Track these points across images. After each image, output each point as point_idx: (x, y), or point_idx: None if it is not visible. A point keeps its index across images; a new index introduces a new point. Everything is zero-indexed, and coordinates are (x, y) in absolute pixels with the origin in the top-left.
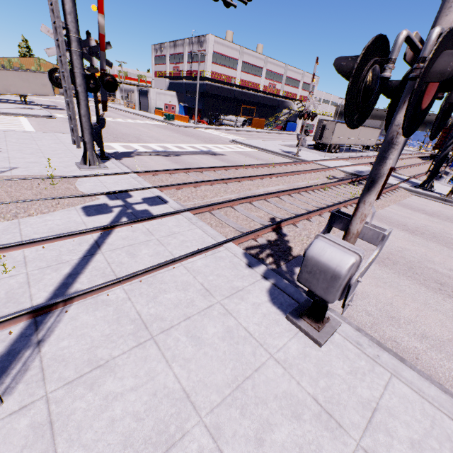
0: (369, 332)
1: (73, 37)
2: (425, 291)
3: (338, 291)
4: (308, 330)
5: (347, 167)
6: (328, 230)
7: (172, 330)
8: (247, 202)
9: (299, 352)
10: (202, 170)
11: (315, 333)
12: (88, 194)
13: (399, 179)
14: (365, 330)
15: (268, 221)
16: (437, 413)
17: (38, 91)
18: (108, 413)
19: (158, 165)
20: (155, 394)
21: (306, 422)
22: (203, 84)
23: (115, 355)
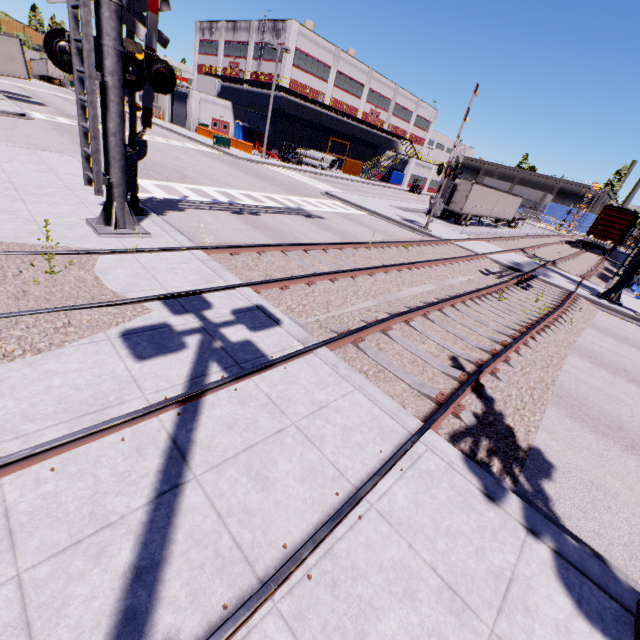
0: None
1: None
2: None
3: None
4: None
5: (497, 254)
6: None
7: None
8: (401, 321)
9: None
10: (306, 247)
11: None
12: (129, 299)
13: (570, 280)
14: None
15: (450, 364)
16: None
17: None
18: None
19: (231, 232)
20: None
21: None
22: (276, 97)
23: None
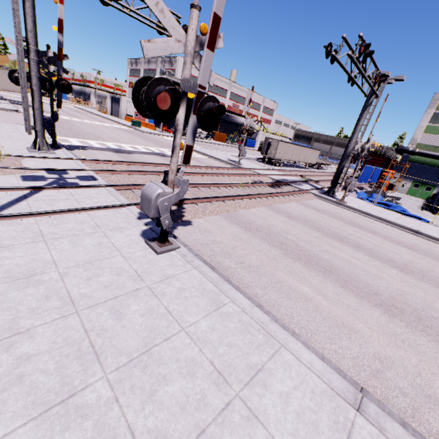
0: (205, 258)
1: (32, 49)
2: (266, 245)
3: (153, 209)
4: (153, 246)
5: (277, 176)
6: (166, 183)
7: (60, 239)
8: None
9: (141, 255)
10: (143, 164)
11: (157, 247)
12: (30, 168)
13: (314, 187)
14: (203, 257)
15: None
16: (207, 282)
17: (7, 87)
18: (1, 262)
19: (106, 158)
20: (34, 259)
21: (123, 277)
22: None
23: (15, 244)
